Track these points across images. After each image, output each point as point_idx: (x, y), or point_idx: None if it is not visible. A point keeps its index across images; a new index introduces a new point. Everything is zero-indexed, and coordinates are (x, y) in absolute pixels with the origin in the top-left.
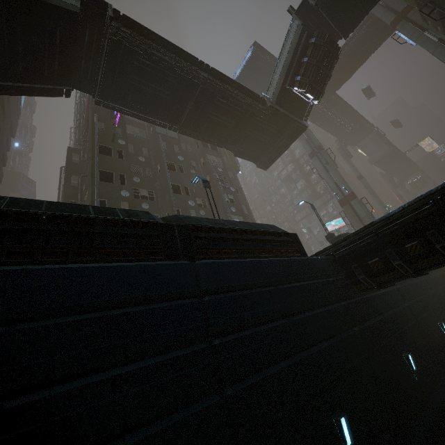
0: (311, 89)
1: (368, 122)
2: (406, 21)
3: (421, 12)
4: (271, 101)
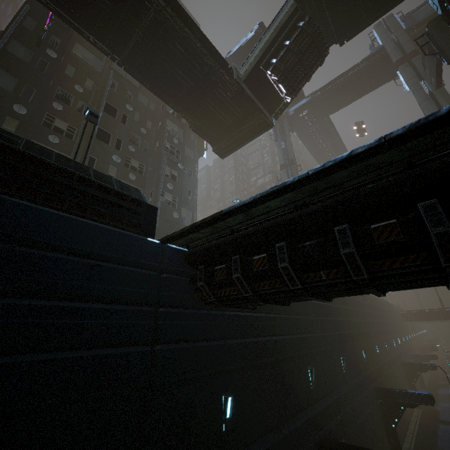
0: (284, 79)
1: None
2: (409, 65)
3: (416, 41)
4: (240, 76)
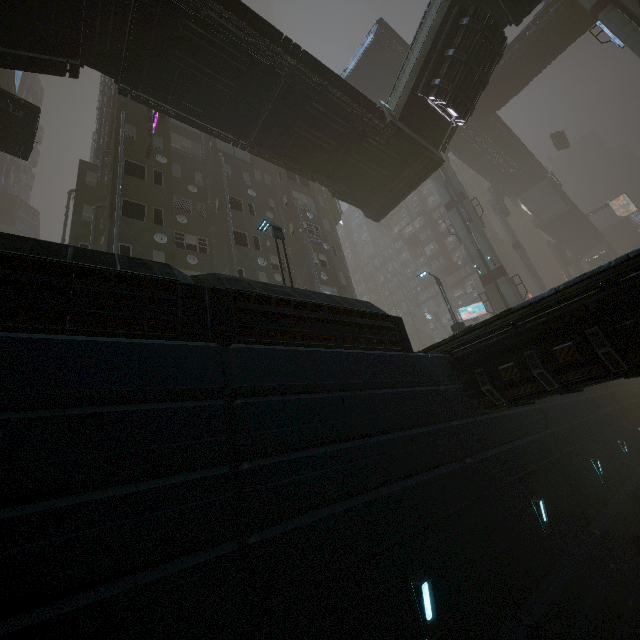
0: (454, 101)
1: (539, 163)
2: (615, 7)
3: None
4: (393, 114)
